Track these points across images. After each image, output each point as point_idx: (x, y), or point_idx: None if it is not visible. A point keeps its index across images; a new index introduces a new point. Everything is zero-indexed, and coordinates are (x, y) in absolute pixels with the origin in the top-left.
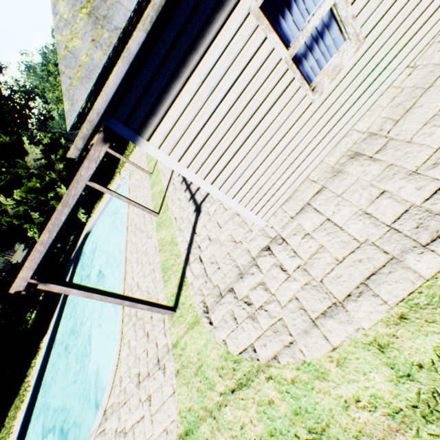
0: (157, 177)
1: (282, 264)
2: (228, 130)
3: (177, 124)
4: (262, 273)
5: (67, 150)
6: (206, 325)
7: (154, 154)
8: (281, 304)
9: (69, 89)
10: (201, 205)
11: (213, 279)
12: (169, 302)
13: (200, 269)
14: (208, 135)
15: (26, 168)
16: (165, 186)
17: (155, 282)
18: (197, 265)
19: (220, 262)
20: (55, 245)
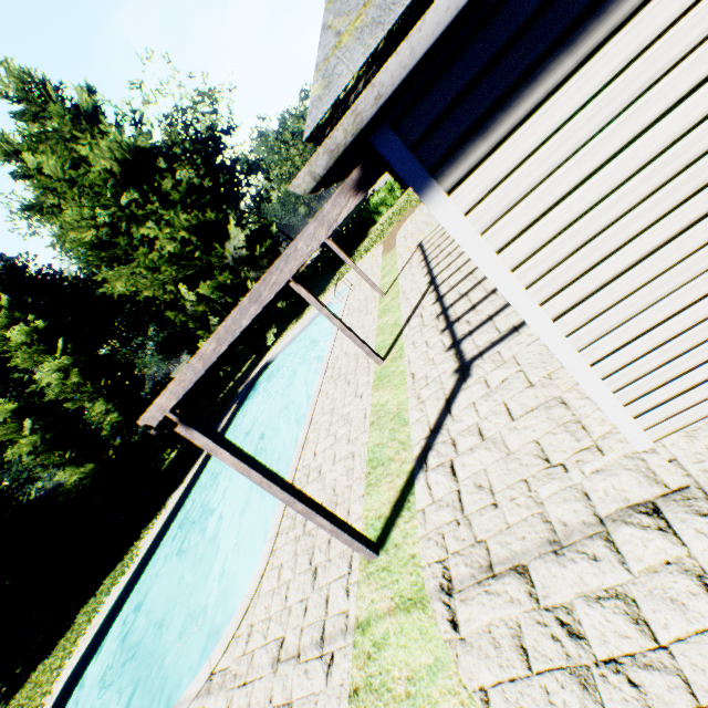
0: (393, 301)
1: (705, 573)
2: (647, 197)
3: (524, 164)
4: (626, 570)
5: (276, 241)
6: (441, 622)
7: (450, 225)
8: (696, 694)
9: (330, 55)
10: (472, 363)
11: (476, 524)
12: (368, 528)
13: (447, 488)
14: (591, 200)
15: (222, 256)
16: (404, 317)
17: (350, 479)
18: (443, 478)
19: (499, 494)
20: (220, 367)
